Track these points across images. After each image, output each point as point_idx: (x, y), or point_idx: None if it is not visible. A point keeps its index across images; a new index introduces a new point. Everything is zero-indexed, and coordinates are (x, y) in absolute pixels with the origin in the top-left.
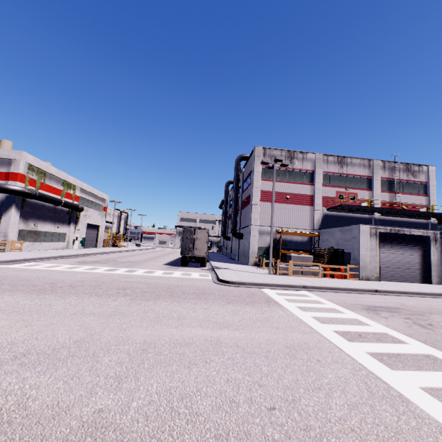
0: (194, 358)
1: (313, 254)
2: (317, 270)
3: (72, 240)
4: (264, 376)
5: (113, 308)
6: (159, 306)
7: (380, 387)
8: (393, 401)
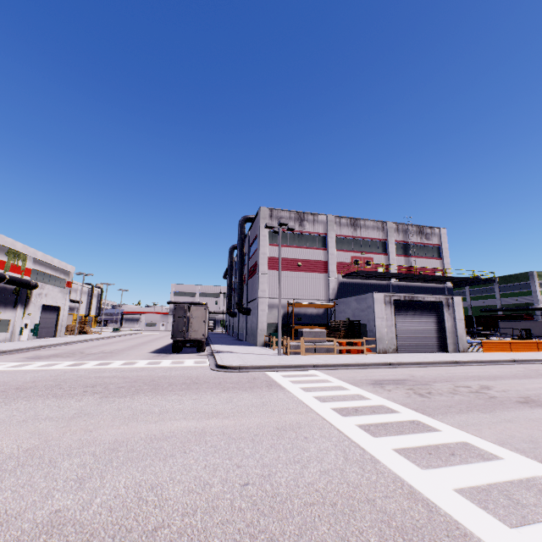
0: (172, 451)
1: (329, 328)
2: (331, 346)
3: (18, 329)
4: (246, 458)
5: (77, 409)
6: (137, 402)
7: (356, 453)
8: (363, 463)
